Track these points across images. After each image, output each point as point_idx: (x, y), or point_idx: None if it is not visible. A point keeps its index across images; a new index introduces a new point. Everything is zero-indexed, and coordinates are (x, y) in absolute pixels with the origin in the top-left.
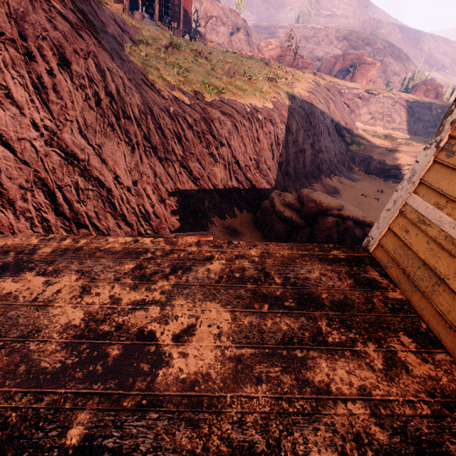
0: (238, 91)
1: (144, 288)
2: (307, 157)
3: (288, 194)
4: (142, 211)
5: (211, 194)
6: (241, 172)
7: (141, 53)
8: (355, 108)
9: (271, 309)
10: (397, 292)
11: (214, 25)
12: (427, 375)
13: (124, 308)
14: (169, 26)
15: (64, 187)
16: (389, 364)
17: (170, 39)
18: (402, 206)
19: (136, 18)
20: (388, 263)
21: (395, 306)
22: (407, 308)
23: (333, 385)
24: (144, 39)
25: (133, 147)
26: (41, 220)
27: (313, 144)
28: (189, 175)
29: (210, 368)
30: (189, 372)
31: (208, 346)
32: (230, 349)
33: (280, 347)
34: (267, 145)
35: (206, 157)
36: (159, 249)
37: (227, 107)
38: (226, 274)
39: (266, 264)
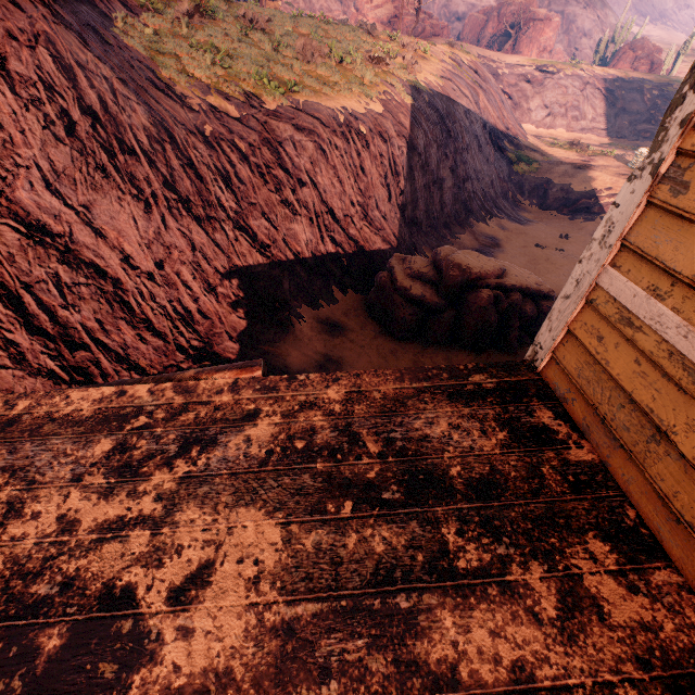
0: (321, 87)
1: (125, 492)
2: (446, 190)
3: (416, 257)
4: (179, 311)
5: (292, 270)
6: (338, 228)
7: (145, 29)
8: (521, 100)
9: (356, 511)
10: (584, 448)
11: None
12: (638, 622)
13: (82, 540)
14: None
15: (35, 284)
16: (568, 605)
17: None
18: (590, 290)
19: None
20: (569, 394)
21: (581, 477)
22: (602, 479)
23: (463, 667)
24: (148, 3)
25: (147, 203)
26: (5, 345)
27: (454, 168)
28: (252, 242)
29: (234, 656)
30: (193, 671)
31: (234, 607)
32: (275, 608)
33: (369, 592)
34: (378, 178)
35: (278, 208)
36: (163, 406)
37: (304, 116)
38: (281, 445)
39: (353, 416)
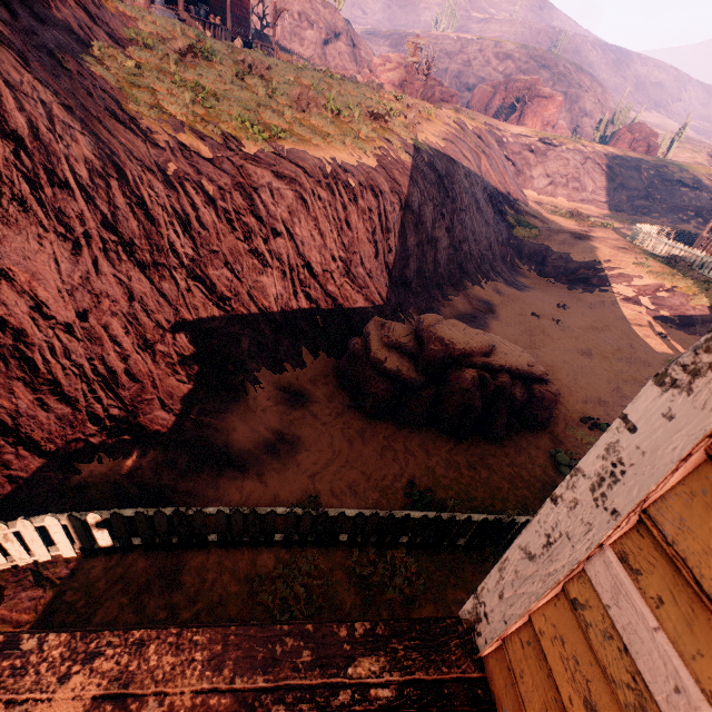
0: (312, 136)
1: None
2: (441, 250)
3: (396, 324)
4: (100, 371)
5: (255, 327)
6: (315, 283)
7: (127, 61)
8: (524, 167)
9: None
10: None
11: (295, 26)
12: None
13: None
14: (205, 22)
15: None
16: None
17: (197, 41)
18: (573, 574)
19: (138, 3)
20: None
21: None
22: None
23: None
24: (138, 37)
25: (77, 243)
26: None
27: (451, 228)
28: (209, 293)
29: None
30: None
31: None
32: None
33: None
34: (365, 233)
35: (245, 258)
36: None
37: (287, 164)
38: None
39: None
